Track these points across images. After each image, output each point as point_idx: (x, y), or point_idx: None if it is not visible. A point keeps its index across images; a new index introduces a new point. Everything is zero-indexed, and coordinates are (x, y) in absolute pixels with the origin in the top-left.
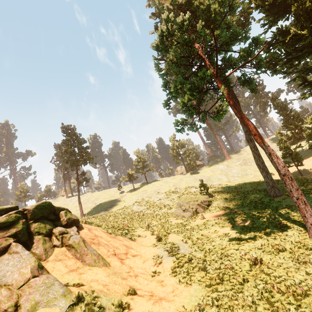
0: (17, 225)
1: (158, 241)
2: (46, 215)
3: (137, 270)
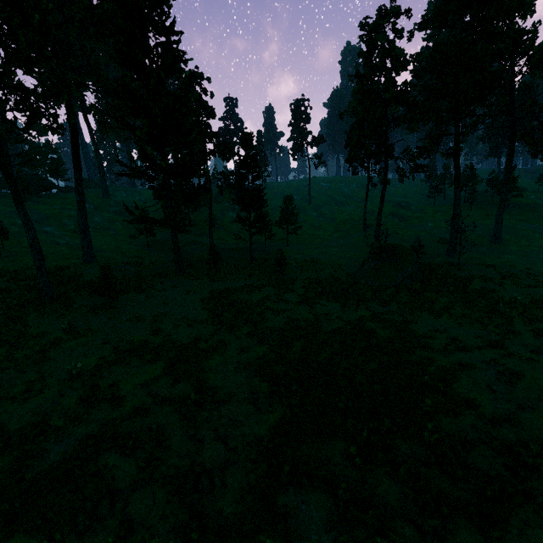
0: None
1: None
2: None
3: None
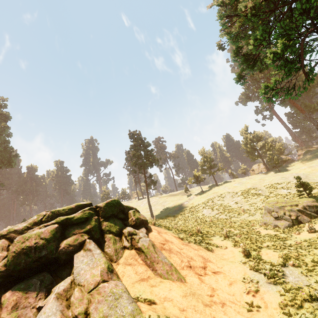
0: (90, 222)
1: (246, 256)
2: (115, 214)
3: (222, 295)
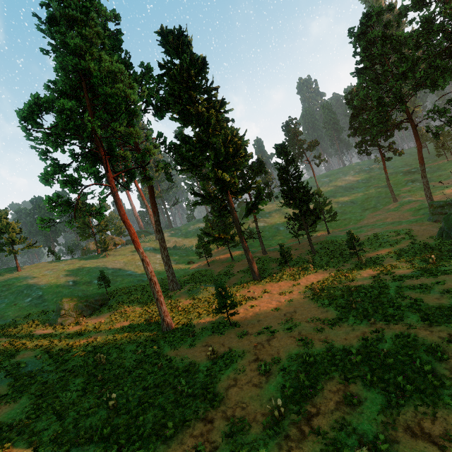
0: None
1: None
2: None
3: None
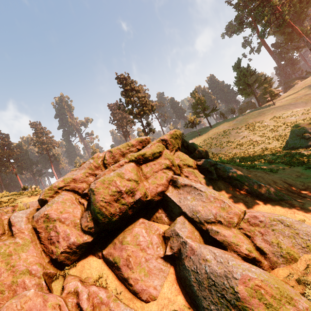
0: (166, 157)
1: None
2: (179, 147)
3: None
